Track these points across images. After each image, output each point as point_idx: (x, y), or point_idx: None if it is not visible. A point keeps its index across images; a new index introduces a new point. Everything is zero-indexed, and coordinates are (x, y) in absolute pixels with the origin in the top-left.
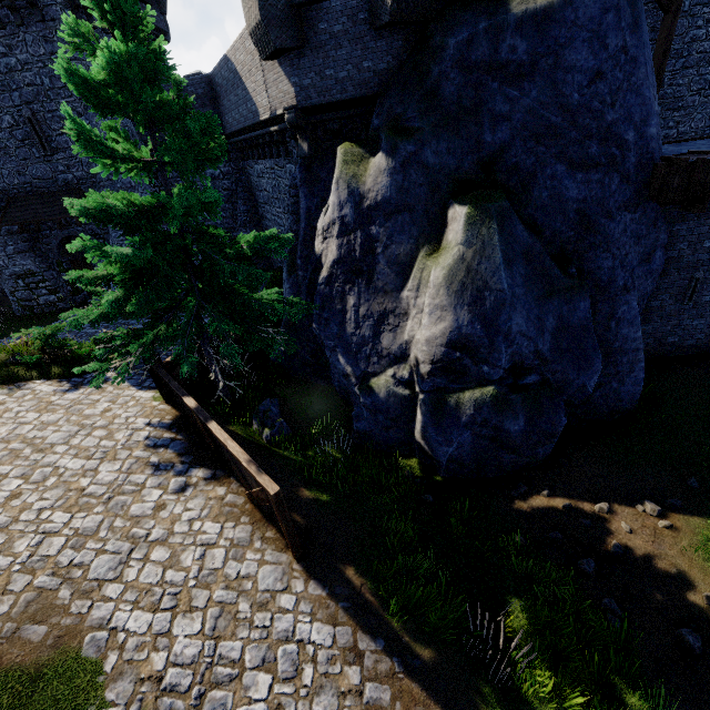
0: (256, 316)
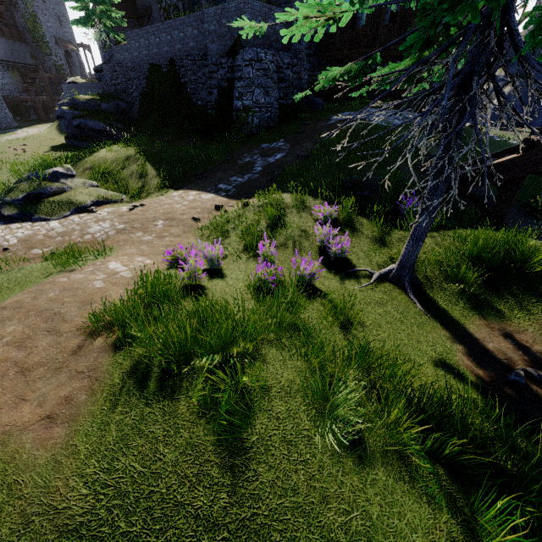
0: None
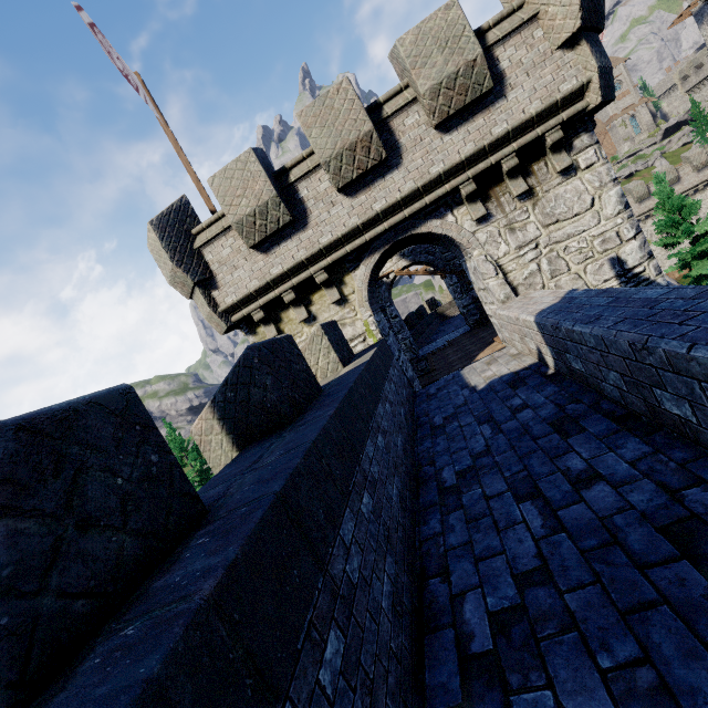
0: None
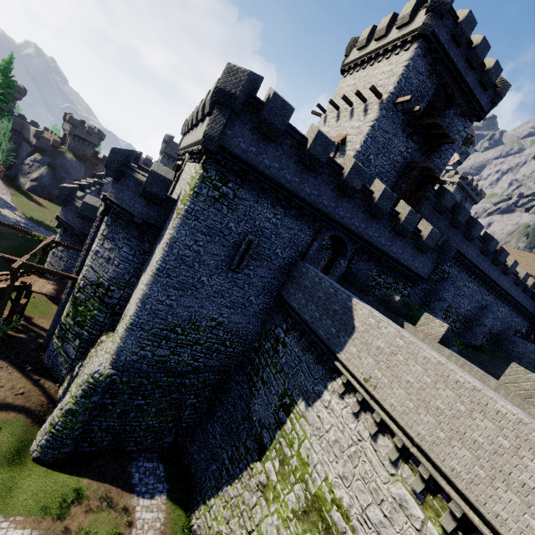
0: (4, 167)
